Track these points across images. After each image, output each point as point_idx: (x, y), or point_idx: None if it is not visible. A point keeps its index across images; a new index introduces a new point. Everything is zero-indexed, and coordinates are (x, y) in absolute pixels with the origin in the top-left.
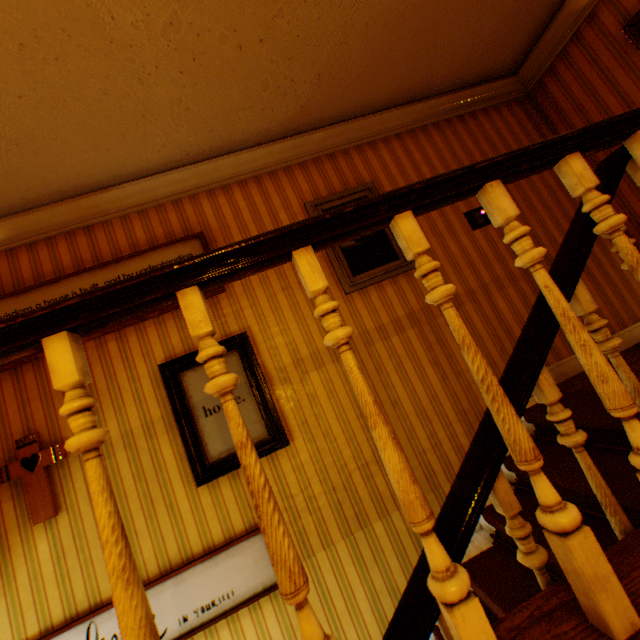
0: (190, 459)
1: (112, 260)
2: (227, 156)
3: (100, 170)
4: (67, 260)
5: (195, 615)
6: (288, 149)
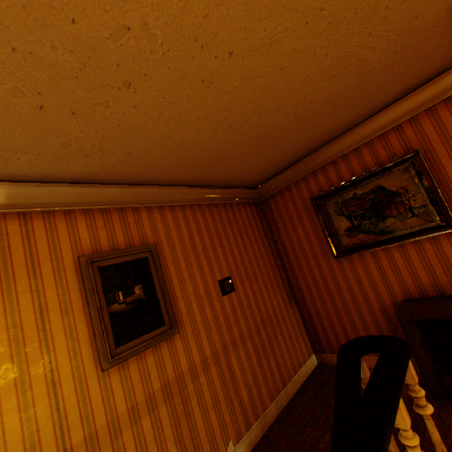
0: None
1: None
2: None
3: None
4: None
5: None
6: (77, 193)
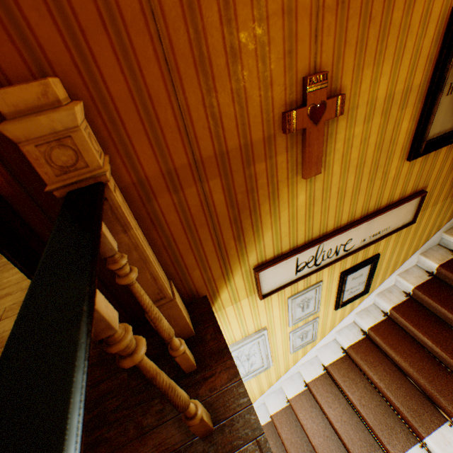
0: (418, 137)
1: None
2: None
3: None
4: None
5: (368, 239)
6: None
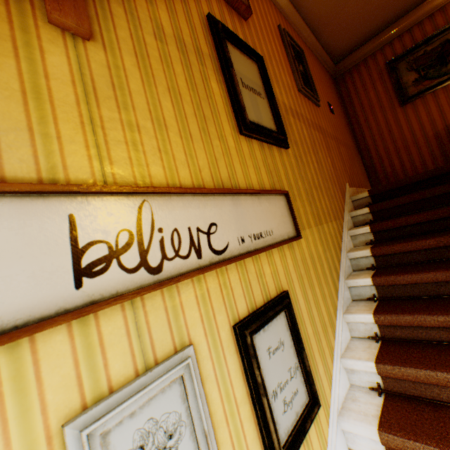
0: (236, 106)
1: None
2: None
3: None
4: None
5: (249, 240)
6: None
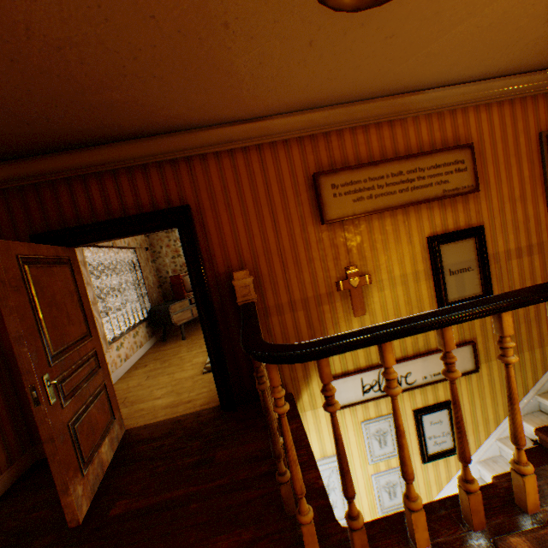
0: (438, 299)
1: (411, 155)
2: (502, 78)
3: (431, 79)
4: (374, 147)
5: (429, 377)
6: (543, 79)
